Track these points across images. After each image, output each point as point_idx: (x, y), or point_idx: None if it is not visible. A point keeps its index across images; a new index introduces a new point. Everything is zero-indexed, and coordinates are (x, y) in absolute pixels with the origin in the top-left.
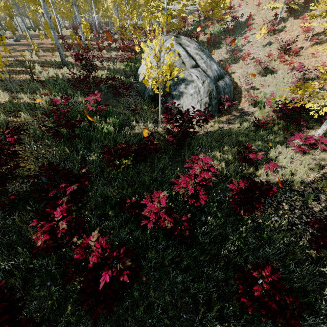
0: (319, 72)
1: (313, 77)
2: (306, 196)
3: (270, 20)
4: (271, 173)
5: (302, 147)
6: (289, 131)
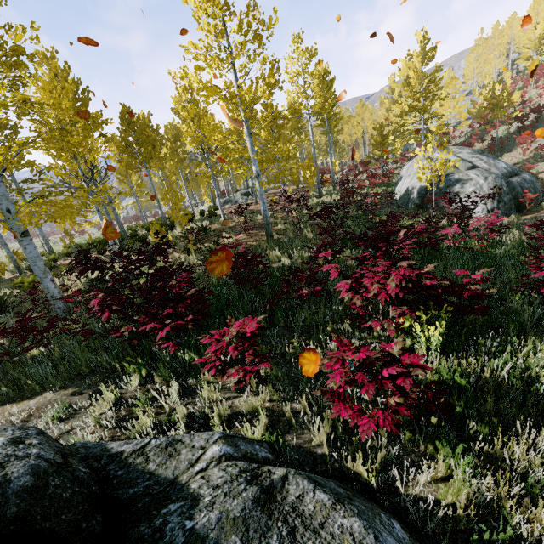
0: None
1: None
2: None
3: None
4: None
5: None
6: None
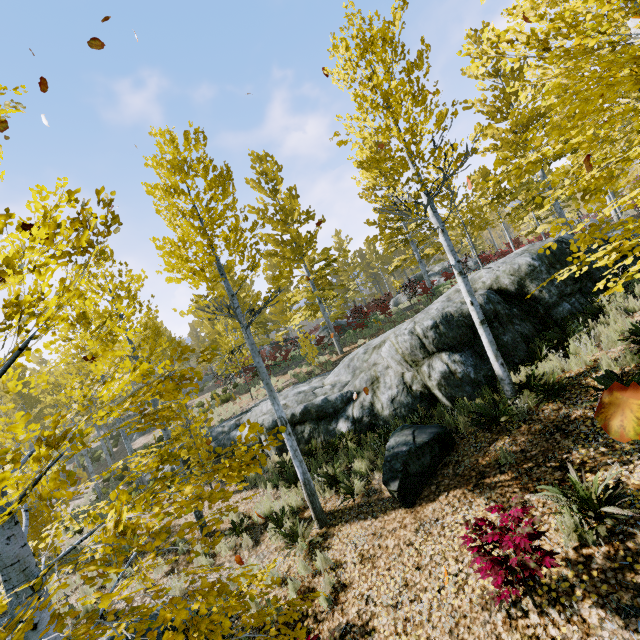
0: None
1: None
2: None
3: None
4: None
5: None
6: None
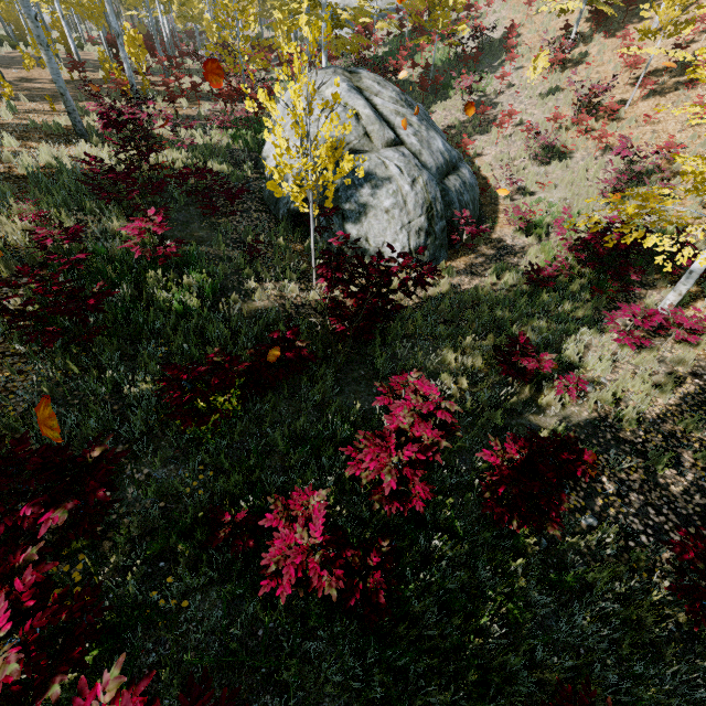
0: (660, 158)
1: (650, 169)
2: (654, 459)
3: (555, 38)
4: (571, 400)
5: (636, 335)
6: (605, 292)
